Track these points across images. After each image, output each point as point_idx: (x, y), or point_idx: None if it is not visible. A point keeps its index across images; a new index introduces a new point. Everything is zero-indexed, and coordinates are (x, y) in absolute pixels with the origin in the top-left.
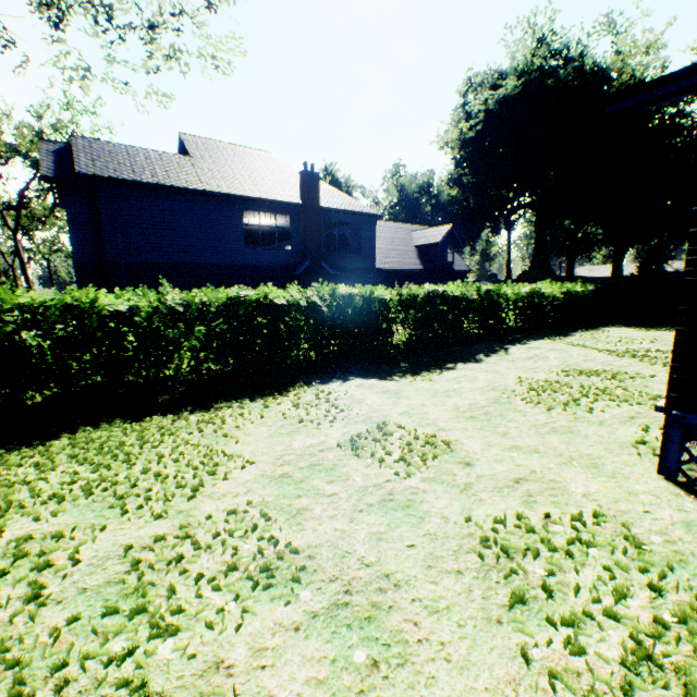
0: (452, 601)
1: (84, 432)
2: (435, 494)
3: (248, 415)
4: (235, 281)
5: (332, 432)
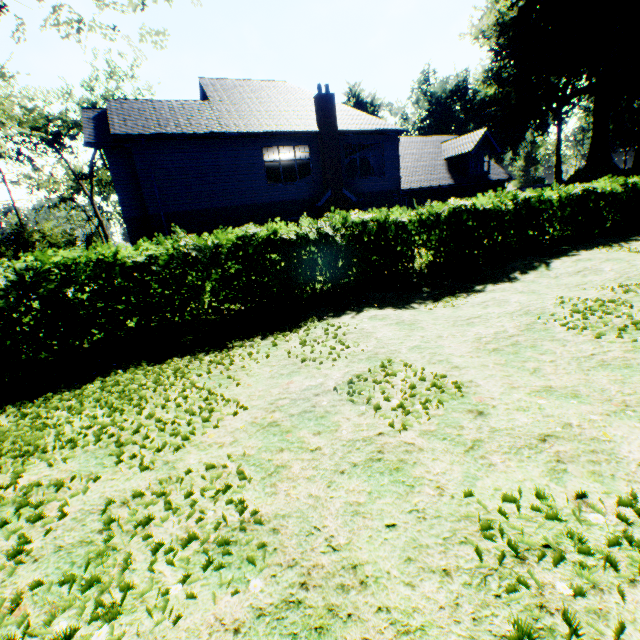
0: (429, 619)
1: (114, 376)
2: (432, 455)
3: (256, 354)
4: (262, 220)
5: (332, 373)
